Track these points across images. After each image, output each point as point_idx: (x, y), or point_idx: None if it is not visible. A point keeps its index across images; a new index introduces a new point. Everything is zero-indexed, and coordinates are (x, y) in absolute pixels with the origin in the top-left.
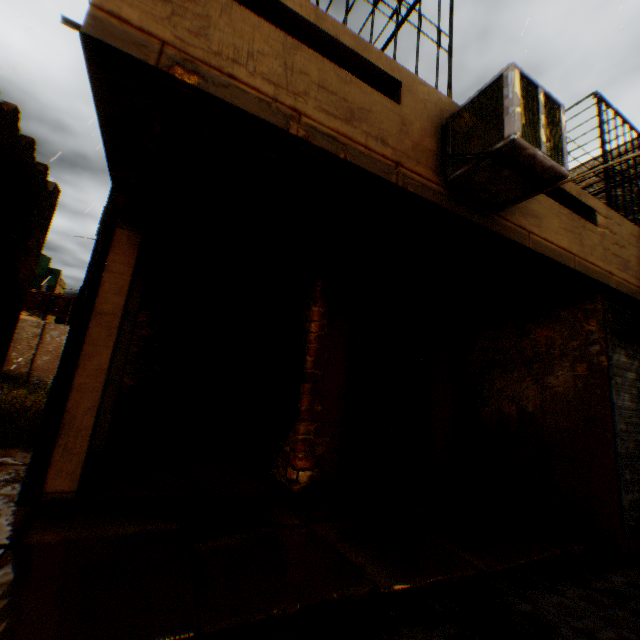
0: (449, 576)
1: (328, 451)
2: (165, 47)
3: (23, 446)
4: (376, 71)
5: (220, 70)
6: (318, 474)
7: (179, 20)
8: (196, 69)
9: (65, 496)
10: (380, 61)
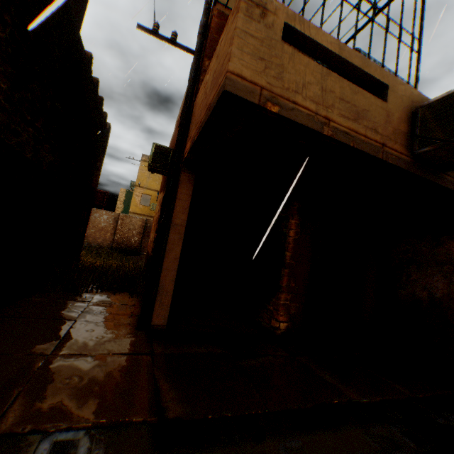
0: (390, 397)
1: (297, 312)
2: (262, 90)
3: (110, 291)
4: (372, 79)
5: (288, 99)
6: (291, 325)
7: (268, 70)
8: (277, 101)
9: (160, 328)
10: (375, 72)
